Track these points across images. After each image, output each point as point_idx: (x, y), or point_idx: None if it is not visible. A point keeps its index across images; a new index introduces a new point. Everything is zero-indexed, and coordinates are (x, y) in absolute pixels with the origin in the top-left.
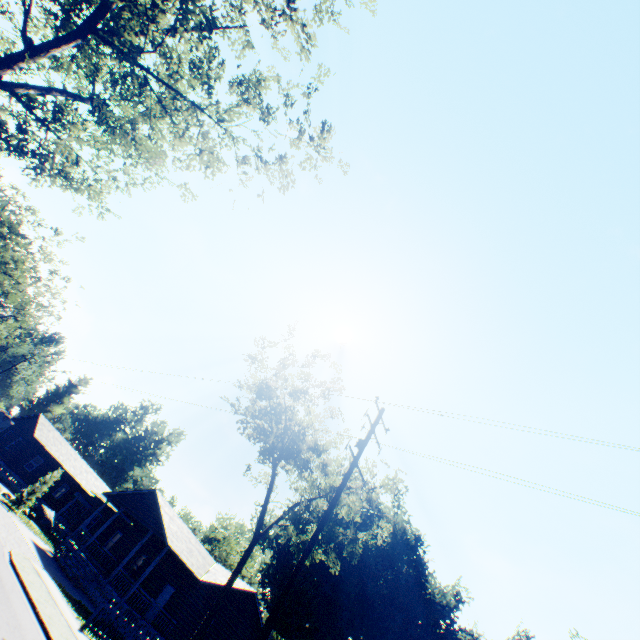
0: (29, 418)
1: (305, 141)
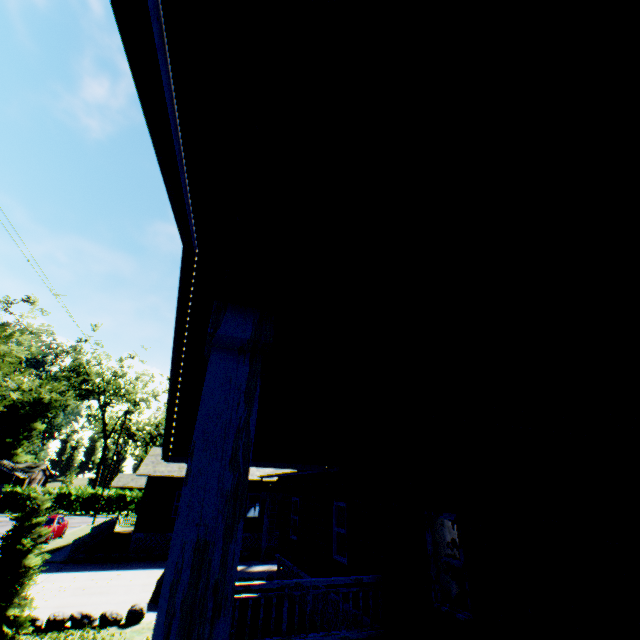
0: None
1: None
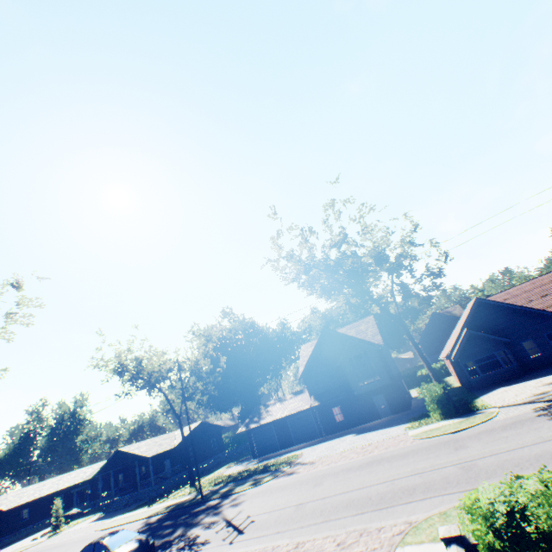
0: None
1: (3, 286)
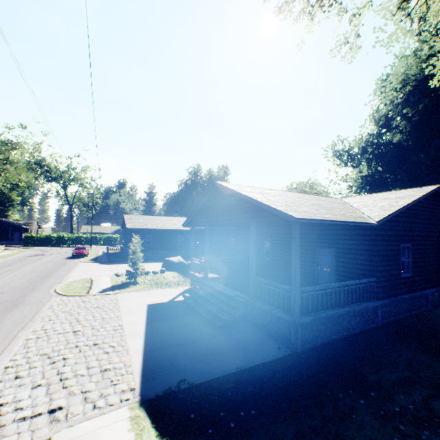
0: (125, 222)
1: None
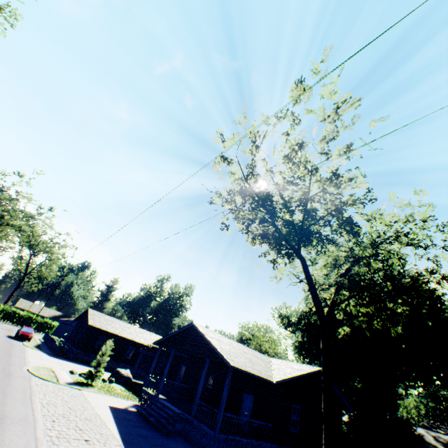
0: (83, 315)
1: None
